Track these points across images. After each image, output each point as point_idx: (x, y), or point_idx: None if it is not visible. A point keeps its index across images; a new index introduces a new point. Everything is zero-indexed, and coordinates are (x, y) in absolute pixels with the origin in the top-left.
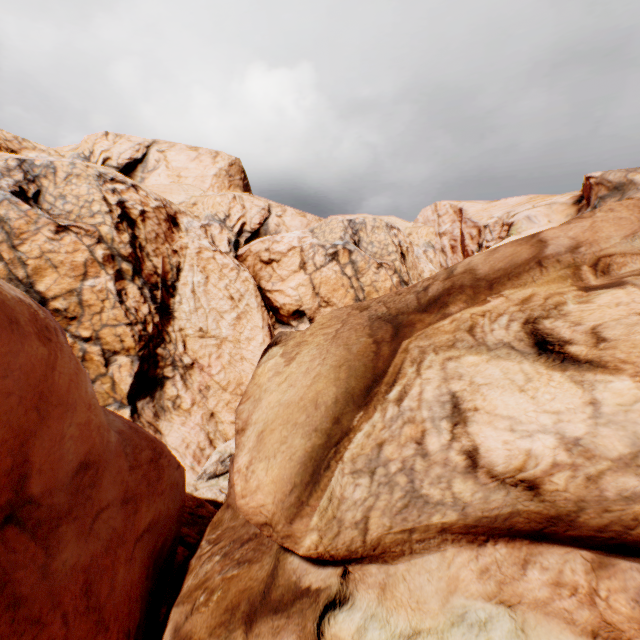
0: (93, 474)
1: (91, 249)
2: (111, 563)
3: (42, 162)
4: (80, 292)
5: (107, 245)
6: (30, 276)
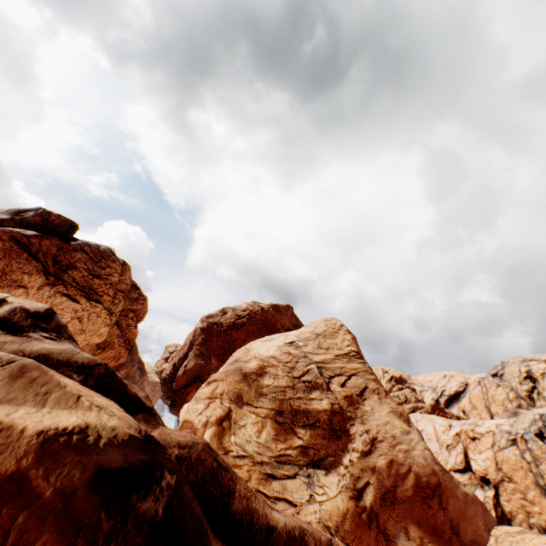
0: (477, 545)
1: None
2: None
3: None
4: None
5: None
6: (545, 484)
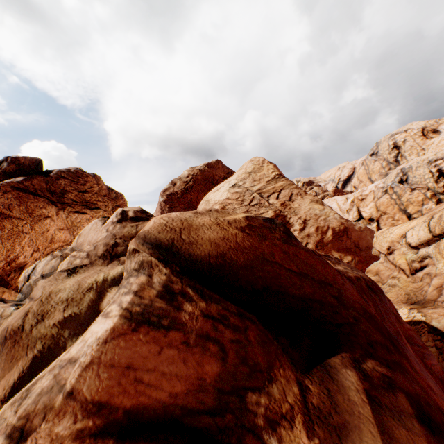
0: (368, 248)
1: (424, 194)
2: (369, 258)
3: (407, 167)
4: (420, 211)
5: (431, 190)
6: (404, 208)
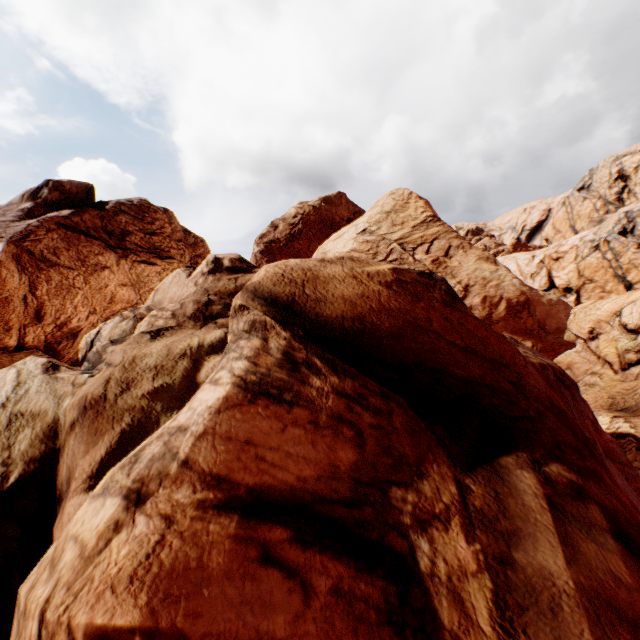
0: (559, 331)
1: None
2: (559, 346)
3: (636, 209)
4: None
5: None
6: (622, 273)
